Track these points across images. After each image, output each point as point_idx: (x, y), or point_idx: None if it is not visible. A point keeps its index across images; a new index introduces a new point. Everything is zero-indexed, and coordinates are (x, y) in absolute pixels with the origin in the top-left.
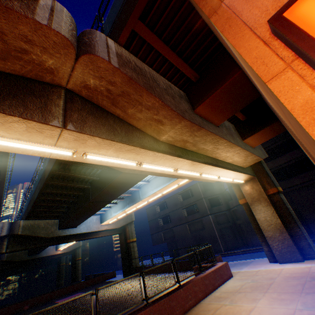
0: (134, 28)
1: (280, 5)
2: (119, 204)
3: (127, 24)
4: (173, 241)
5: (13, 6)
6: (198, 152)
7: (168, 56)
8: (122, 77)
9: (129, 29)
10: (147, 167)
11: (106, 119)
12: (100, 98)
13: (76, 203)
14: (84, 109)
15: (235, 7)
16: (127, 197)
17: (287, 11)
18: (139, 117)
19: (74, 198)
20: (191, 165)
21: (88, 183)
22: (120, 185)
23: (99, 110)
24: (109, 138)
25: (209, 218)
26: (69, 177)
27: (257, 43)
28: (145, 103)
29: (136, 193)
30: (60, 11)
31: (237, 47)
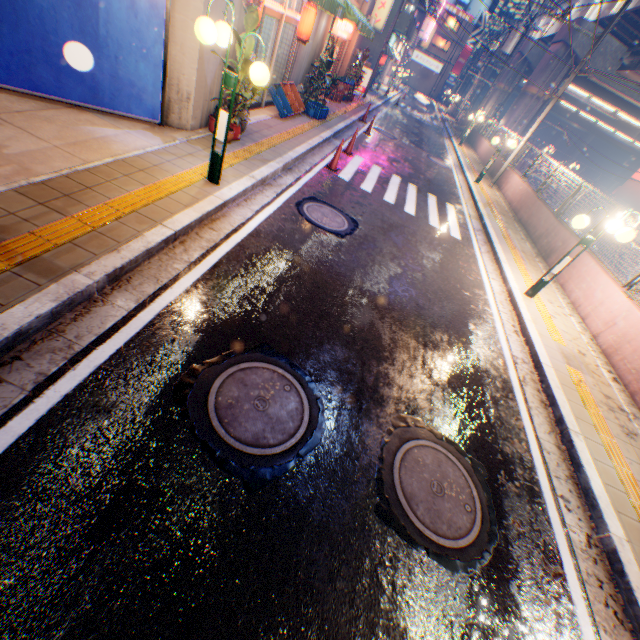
0: None
1: None
2: None
3: None
4: None
5: None
6: None
7: None
8: None
9: None
10: None
11: None
12: None
13: None
14: None
15: None
16: None
17: None
18: None
19: None
20: None
21: None
22: None
23: None
24: None
25: None
26: None
27: None
28: None
29: None
30: None
31: None
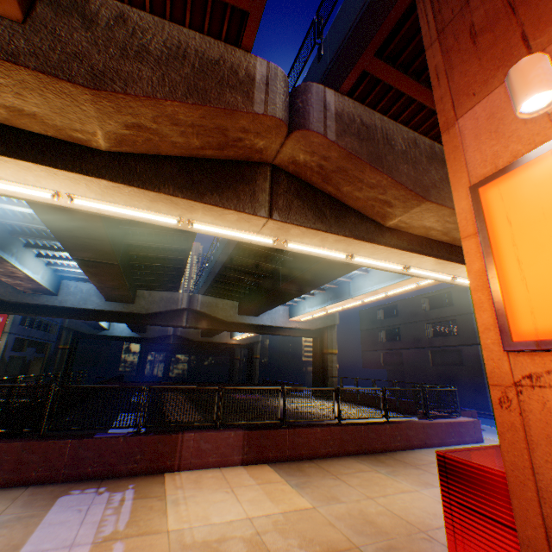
0: (364, 68)
1: (495, 162)
2: (317, 298)
3: (355, 66)
4: (399, 371)
5: (237, 106)
6: (453, 244)
7: (416, 96)
8: (338, 152)
9: (358, 72)
10: (360, 261)
11: (313, 201)
12: (308, 174)
13: (261, 285)
14: (289, 190)
15: (464, 136)
16: (330, 289)
17: (481, 188)
18: (356, 196)
19: (259, 279)
20: (434, 263)
21: (278, 262)
22: (322, 273)
23: (306, 189)
24: (315, 227)
25: (476, 351)
26: (256, 252)
27: (468, 194)
28: (367, 180)
29: (344, 285)
30: (274, 78)
31: (453, 188)
